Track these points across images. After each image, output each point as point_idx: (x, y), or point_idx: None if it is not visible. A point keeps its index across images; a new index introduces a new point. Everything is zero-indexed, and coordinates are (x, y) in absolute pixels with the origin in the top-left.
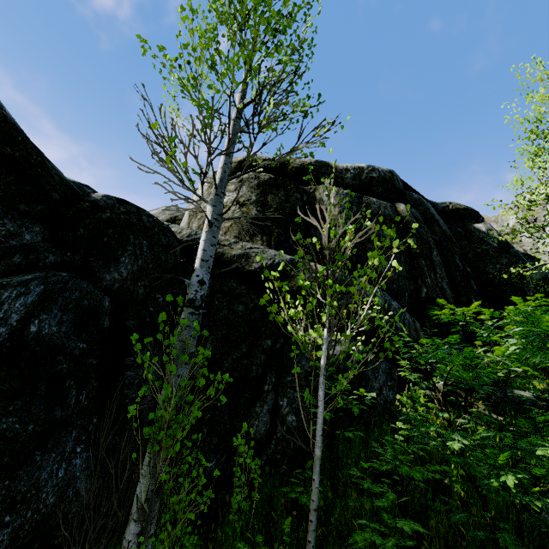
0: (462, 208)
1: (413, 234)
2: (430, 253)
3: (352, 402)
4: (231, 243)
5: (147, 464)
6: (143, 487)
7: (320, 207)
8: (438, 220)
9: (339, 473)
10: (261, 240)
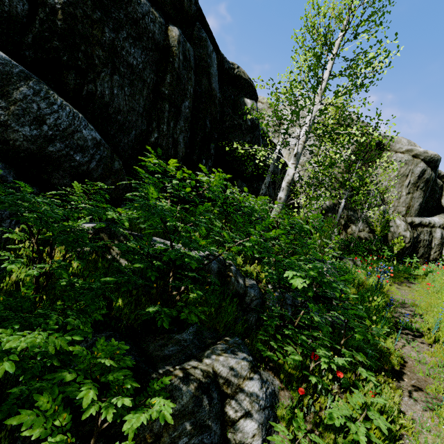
0: (244, 78)
1: (171, 71)
2: (180, 101)
3: None
4: None
5: None
6: None
7: None
8: (212, 75)
9: None
10: None
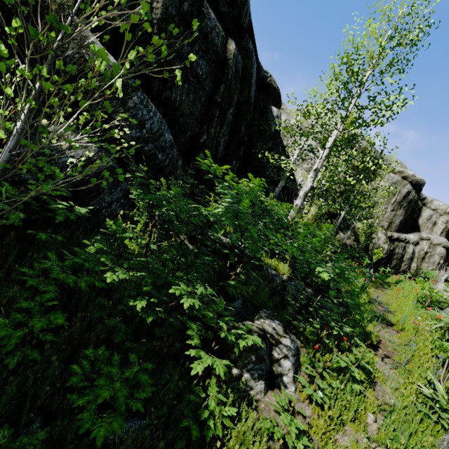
0: (274, 87)
1: (225, 82)
2: (227, 108)
3: (57, 211)
4: None
5: None
6: None
7: None
8: (252, 84)
9: (16, 265)
10: None
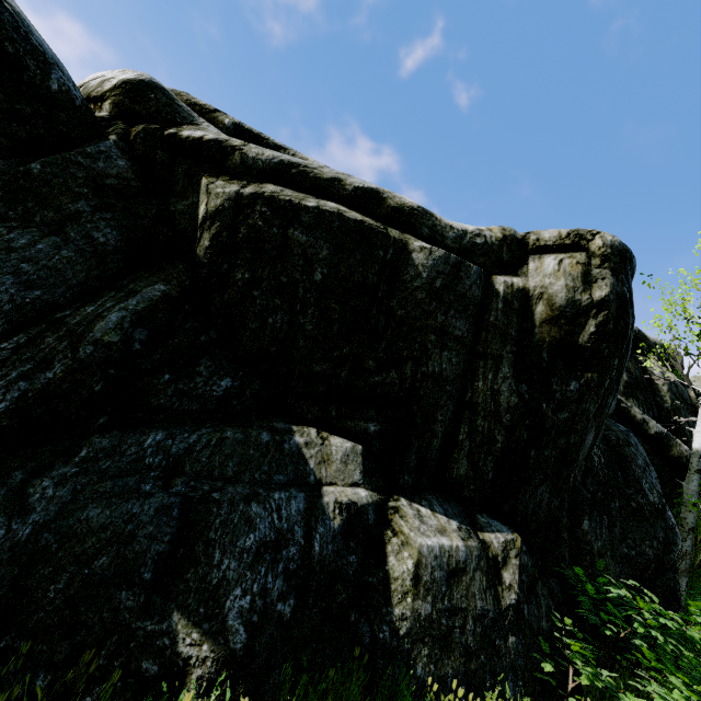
0: None
1: None
2: None
3: None
4: (631, 405)
5: (687, 552)
6: (687, 562)
7: (651, 380)
8: None
9: None
10: (633, 403)
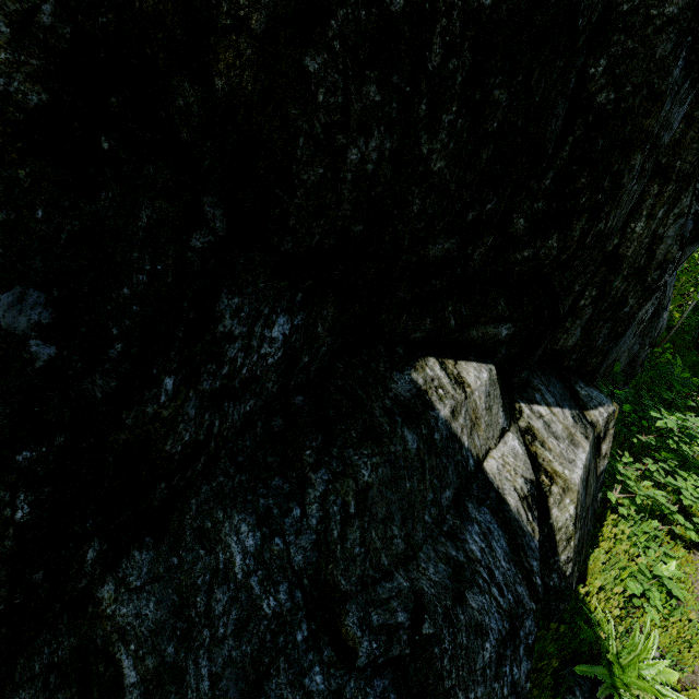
0: None
1: None
2: None
3: None
4: None
5: None
6: None
7: None
8: None
9: None
10: None
